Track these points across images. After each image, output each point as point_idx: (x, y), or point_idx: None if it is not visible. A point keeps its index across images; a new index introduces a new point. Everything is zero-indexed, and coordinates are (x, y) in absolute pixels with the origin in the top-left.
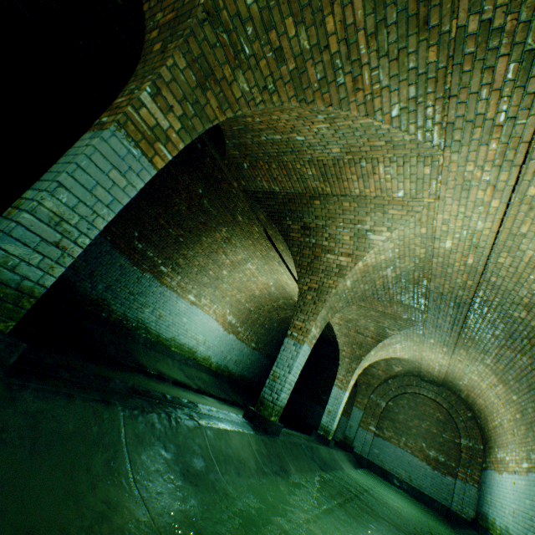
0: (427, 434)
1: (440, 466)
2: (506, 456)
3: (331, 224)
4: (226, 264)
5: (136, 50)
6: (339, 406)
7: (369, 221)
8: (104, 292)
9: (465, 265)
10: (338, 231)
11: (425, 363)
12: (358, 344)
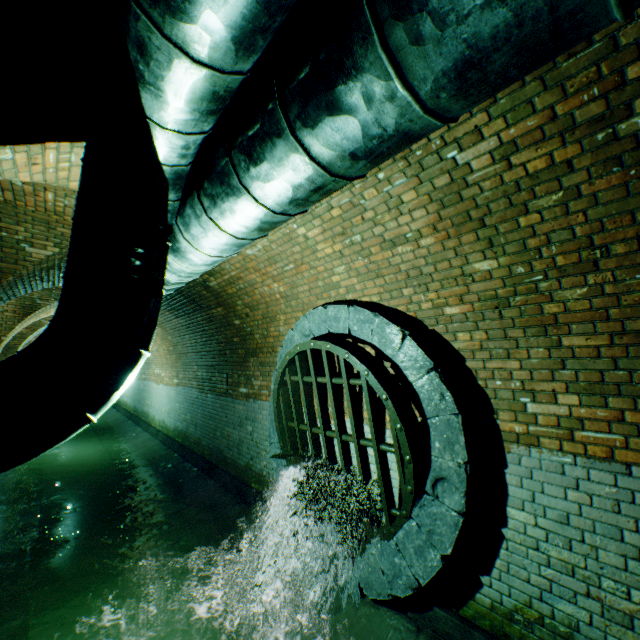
0: None
1: None
2: None
3: None
4: None
5: None
6: None
7: None
8: None
9: None
10: None
11: None
12: None
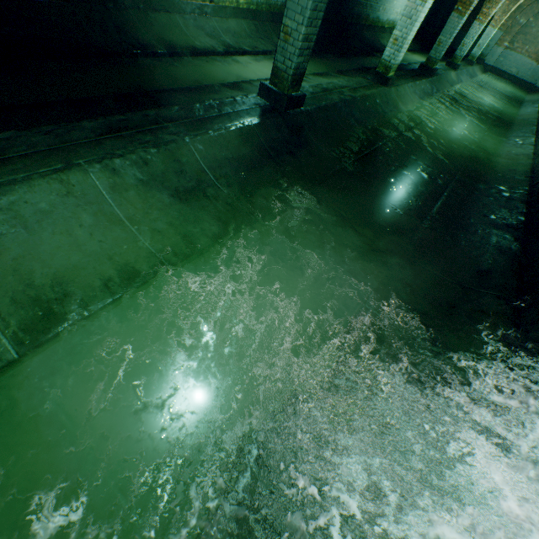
0: None
1: None
2: None
3: None
4: None
5: None
6: (487, 41)
7: None
8: (368, 12)
9: None
10: None
11: None
12: None
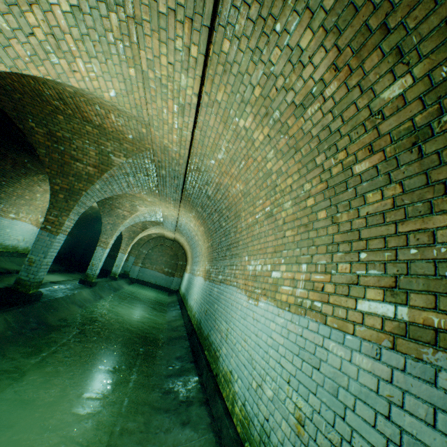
0: (166, 262)
1: (169, 274)
2: (188, 268)
3: (121, 199)
4: (40, 191)
5: (1, 124)
6: (122, 262)
7: (138, 203)
8: None
9: (172, 218)
10: (124, 202)
11: (166, 234)
12: (133, 232)
